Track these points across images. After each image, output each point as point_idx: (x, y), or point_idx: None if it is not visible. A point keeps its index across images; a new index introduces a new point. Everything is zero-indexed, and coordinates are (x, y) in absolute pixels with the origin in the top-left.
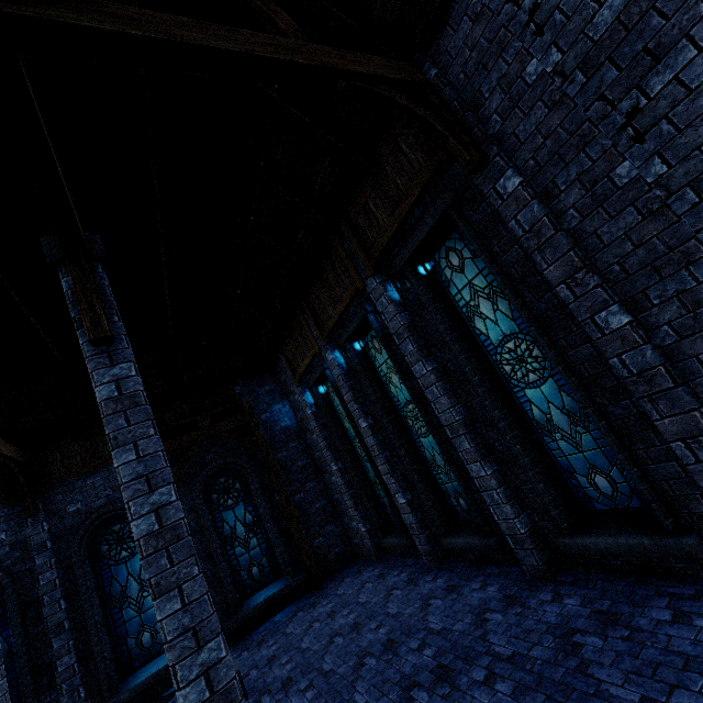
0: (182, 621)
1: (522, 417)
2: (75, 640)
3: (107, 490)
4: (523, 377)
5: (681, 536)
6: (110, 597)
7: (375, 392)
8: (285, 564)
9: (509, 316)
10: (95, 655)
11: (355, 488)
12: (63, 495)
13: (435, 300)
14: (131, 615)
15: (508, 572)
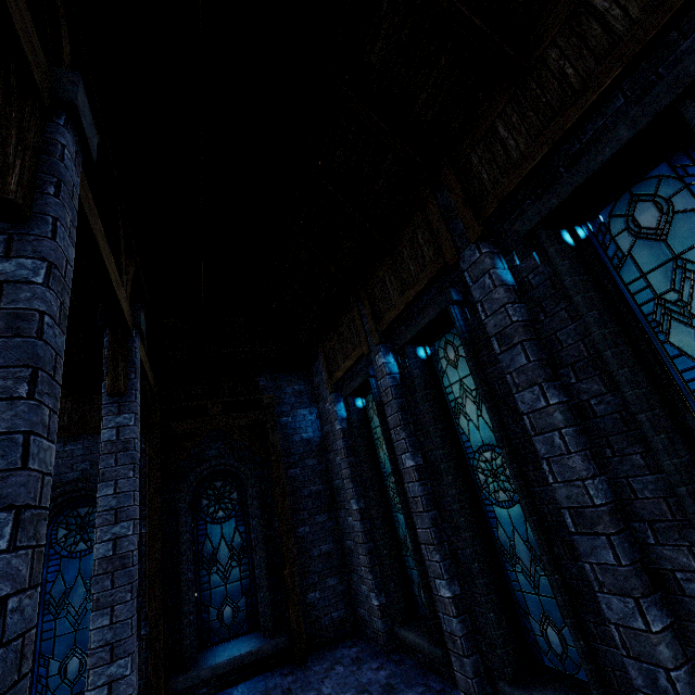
0: None
1: None
2: None
3: (84, 463)
4: None
5: None
6: (48, 597)
7: (435, 421)
8: (265, 615)
9: None
10: None
11: (375, 541)
12: None
13: (588, 285)
14: (65, 629)
15: None
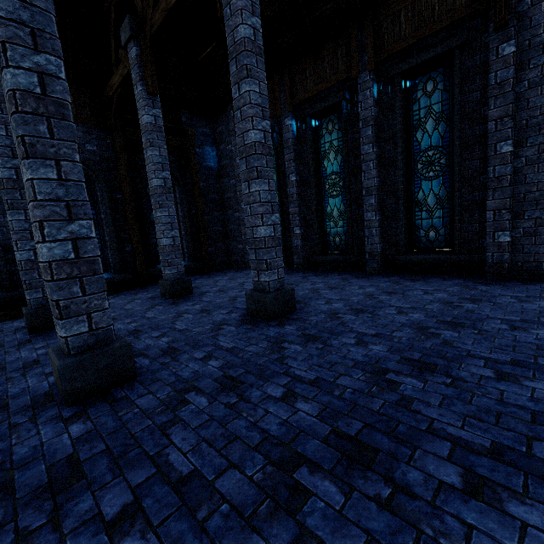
0: (268, 197)
1: (410, 195)
2: None
3: None
4: (426, 173)
5: (460, 255)
6: None
7: (313, 159)
8: (189, 253)
9: (441, 135)
10: None
11: None
12: None
13: (402, 108)
14: None
15: (353, 273)
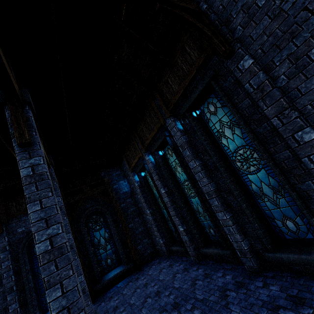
0: (61, 302)
1: (246, 189)
2: (18, 296)
3: None
4: (247, 168)
5: None
6: (37, 274)
7: (169, 175)
8: (123, 258)
9: (240, 137)
10: (28, 303)
11: (158, 221)
12: (15, 223)
13: (201, 129)
14: None
15: (236, 268)
